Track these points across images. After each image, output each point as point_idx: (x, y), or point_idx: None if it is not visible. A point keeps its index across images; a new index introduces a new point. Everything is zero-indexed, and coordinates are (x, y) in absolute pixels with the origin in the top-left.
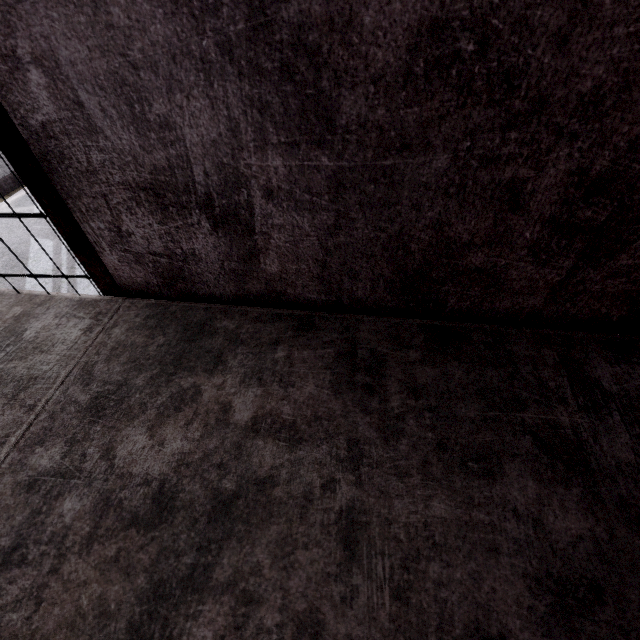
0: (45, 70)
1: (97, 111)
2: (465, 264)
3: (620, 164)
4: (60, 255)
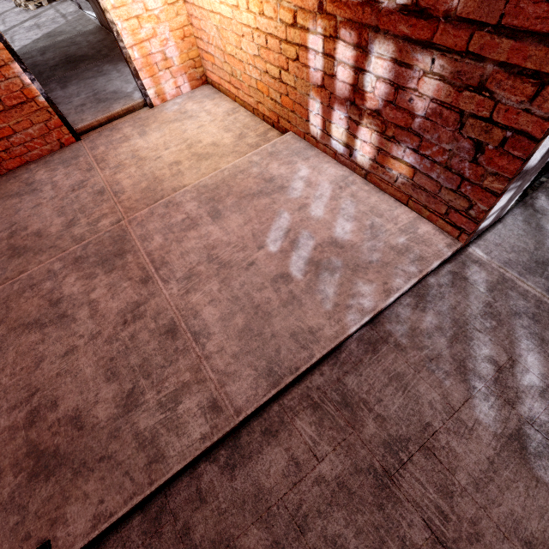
0: None
1: None
2: None
3: None
4: None
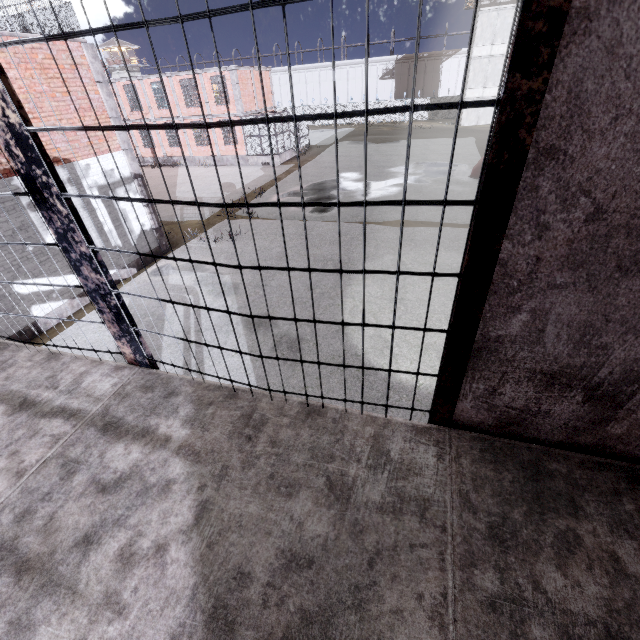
0: (533, 315)
1: (551, 335)
2: None
3: None
4: (189, 319)
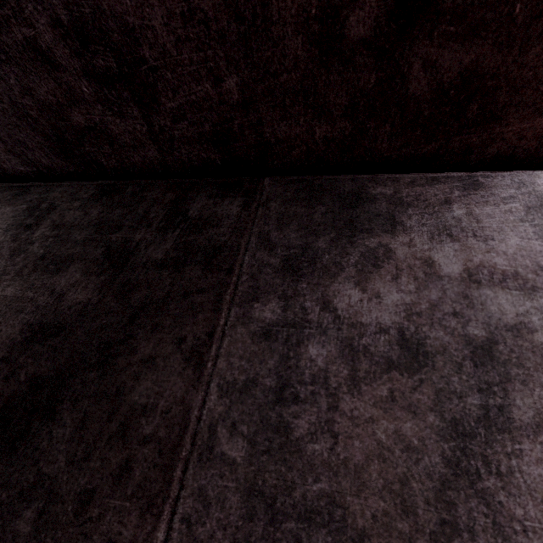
0: None
1: None
2: (77, 124)
3: (74, 11)
4: None
